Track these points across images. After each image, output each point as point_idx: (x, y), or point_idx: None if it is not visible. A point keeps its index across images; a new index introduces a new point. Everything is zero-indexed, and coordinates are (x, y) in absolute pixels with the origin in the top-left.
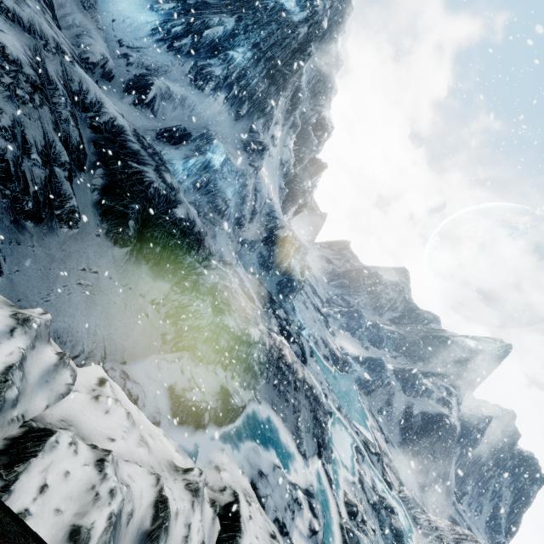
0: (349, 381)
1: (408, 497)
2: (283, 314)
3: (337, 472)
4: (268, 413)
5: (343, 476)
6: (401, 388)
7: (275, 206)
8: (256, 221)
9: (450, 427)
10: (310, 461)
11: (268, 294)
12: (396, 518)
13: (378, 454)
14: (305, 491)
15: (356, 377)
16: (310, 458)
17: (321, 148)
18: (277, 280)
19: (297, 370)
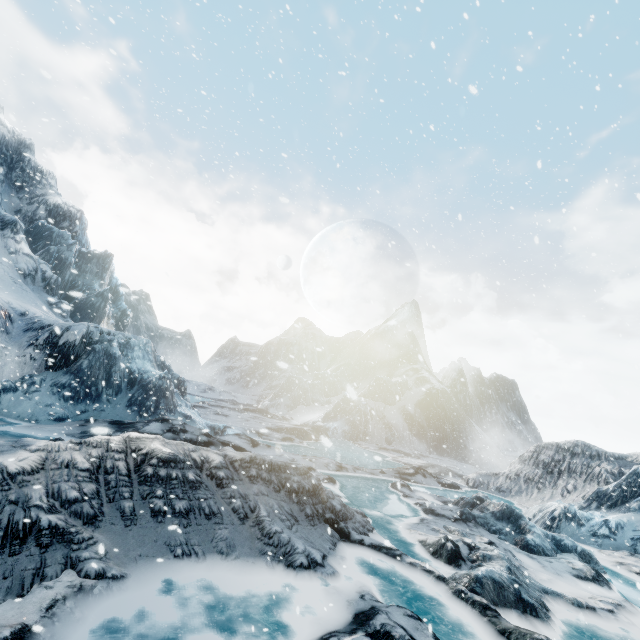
0: (338, 443)
1: (477, 479)
2: (159, 428)
3: (393, 531)
4: (167, 577)
5: (404, 527)
6: (384, 404)
7: (40, 316)
8: (3, 347)
9: (443, 393)
10: (334, 560)
11: (112, 424)
12: (489, 501)
13: (418, 470)
14: (354, 624)
15: (342, 434)
16: (331, 557)
17: (86, 240)
18: (125, 401)
19: (204, 458)
